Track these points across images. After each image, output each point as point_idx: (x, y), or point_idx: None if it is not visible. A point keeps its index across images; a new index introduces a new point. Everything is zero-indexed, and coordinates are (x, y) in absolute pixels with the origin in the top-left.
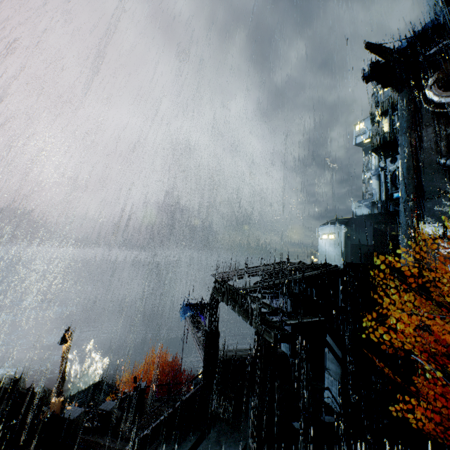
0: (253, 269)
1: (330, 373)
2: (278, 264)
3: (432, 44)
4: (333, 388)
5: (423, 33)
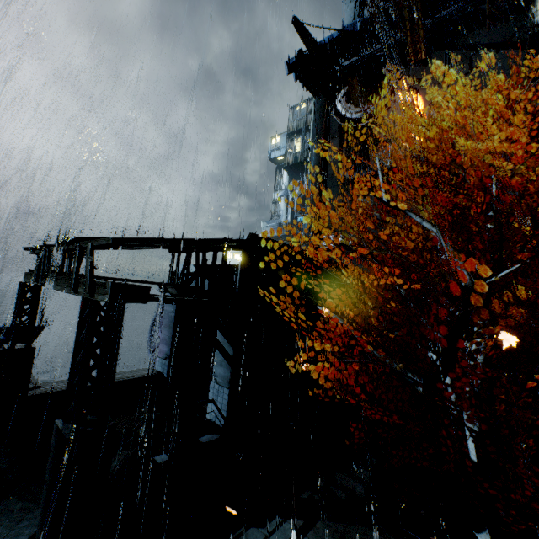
0: None
1: (217, 380)
2: None
3: (347, 55)
4: (219, 398)
5: (344, 30)
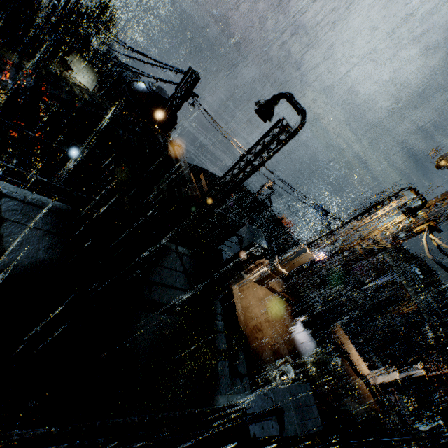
0: (412, 258)
1: None
2: (422, 262)
3: None
4: None
5: None
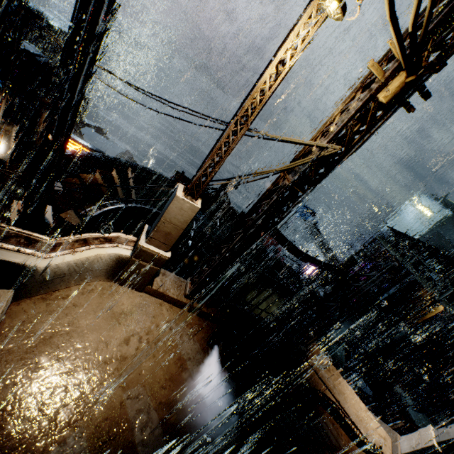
0: (420, 244)
1: None
2: (435, 249)
3: None
4: None
5: None
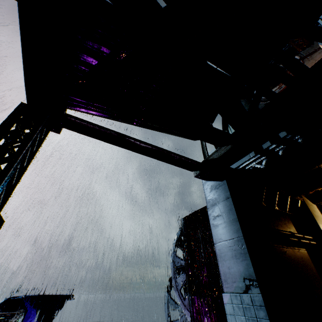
0: None
1: None
2: None
3: None
4: None
5: None
